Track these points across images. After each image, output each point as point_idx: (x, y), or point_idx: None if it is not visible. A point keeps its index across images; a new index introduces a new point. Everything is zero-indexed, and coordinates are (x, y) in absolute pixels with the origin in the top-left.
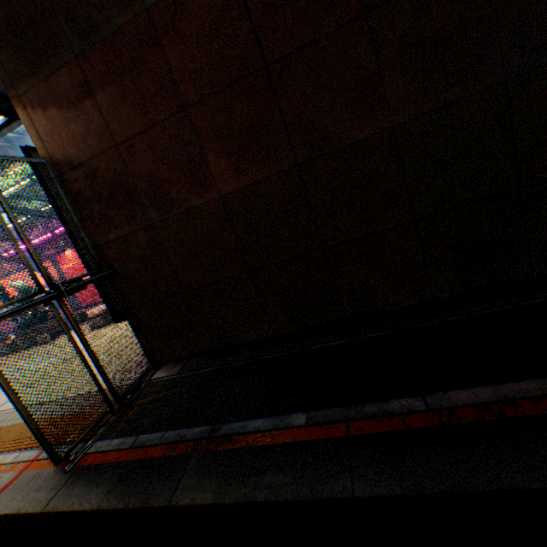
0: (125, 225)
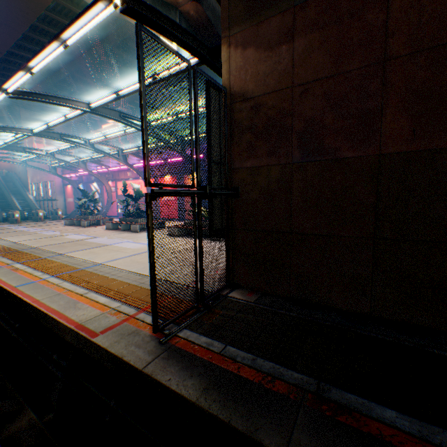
0: (263, 157)
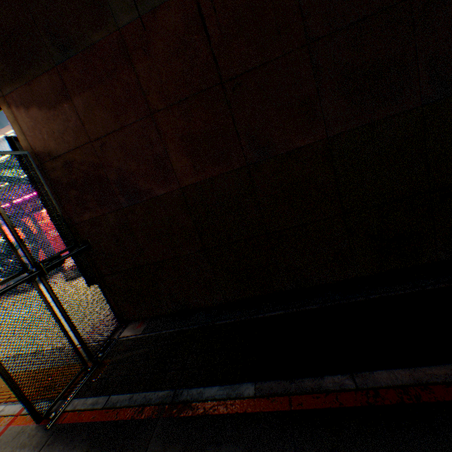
0: (97, 208)
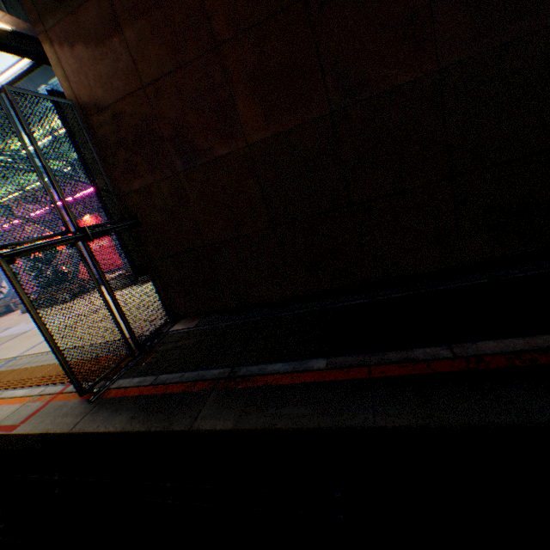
0: (149, 174)
